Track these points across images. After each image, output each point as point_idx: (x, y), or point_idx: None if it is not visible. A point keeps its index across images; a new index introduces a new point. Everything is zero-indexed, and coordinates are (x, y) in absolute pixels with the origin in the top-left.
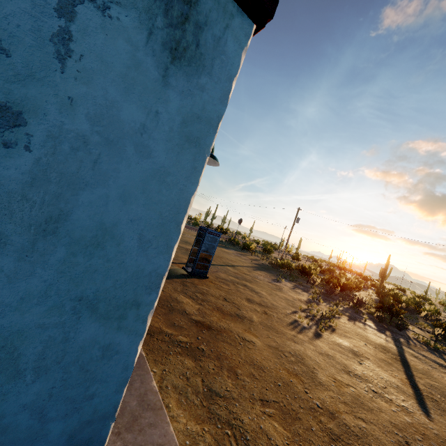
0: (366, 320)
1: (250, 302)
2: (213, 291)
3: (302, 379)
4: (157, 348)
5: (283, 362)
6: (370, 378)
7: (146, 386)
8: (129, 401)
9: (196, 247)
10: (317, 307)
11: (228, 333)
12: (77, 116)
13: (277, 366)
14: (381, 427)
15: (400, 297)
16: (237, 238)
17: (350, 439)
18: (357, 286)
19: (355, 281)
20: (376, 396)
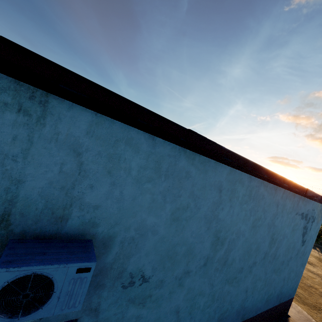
0: None
1: None
2: None
3: None
4: None
5: None
6: (321, 275)
7: None
8: None
9: None
10: None
11: None
12: (309, 237)
13: None
14: None
15: None
16: None
17: None
18: None
19: None
20: None
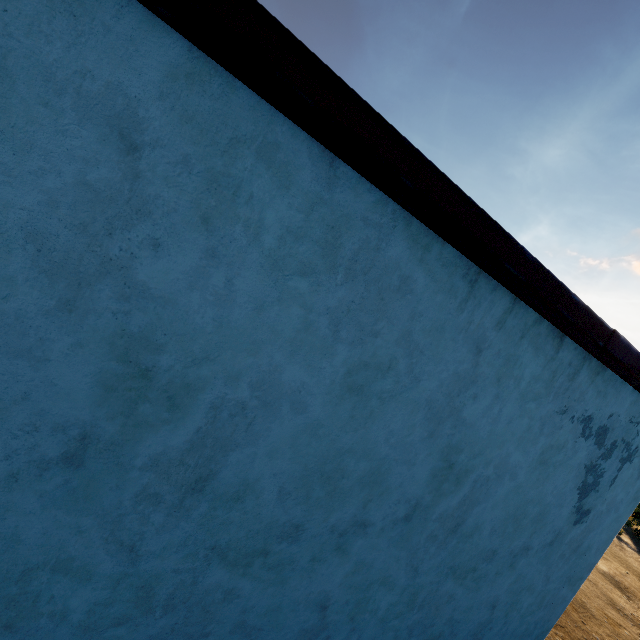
0: (621, 534)
1: None
2: None
3: (574, 606)
4: None
5: None
6: None
7: None
8: None
9: None
10: None
11: None
12: (604, 504)
13: None
14: None
15: None
16: None
17: None
18: None
19: None
20: None
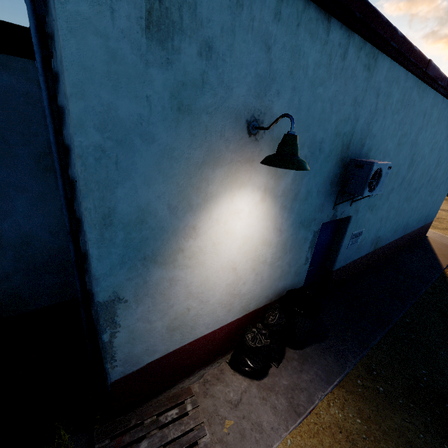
0: None
1: None
2: None
3: None
4: None
5: None
6: (446, 209)
7: None
8: None
9: None
10: None
11: None
12: None
13: None
14: None
15: None
16: None
17: None
18: None
19: None
20: None
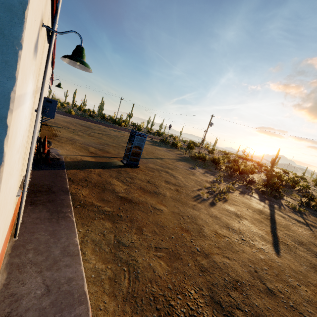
0: (252, 194)
1: (167, 183)
2: (140, 176)
3: (191, 233)
4: (86, 215)
5: (181, 222)
6: (243, 231)
7: (70, 241)
8: (54, 250)
9: (130, 146)
10: (218, 186)
11: (144, 204)
12: None
13: (175, 225)
14: (240, 262)
15: (282, 177)
16: (169, 139)
17: (215, 270)
18: (252, 170)
19: (251, 167)
20: (244, 242)
